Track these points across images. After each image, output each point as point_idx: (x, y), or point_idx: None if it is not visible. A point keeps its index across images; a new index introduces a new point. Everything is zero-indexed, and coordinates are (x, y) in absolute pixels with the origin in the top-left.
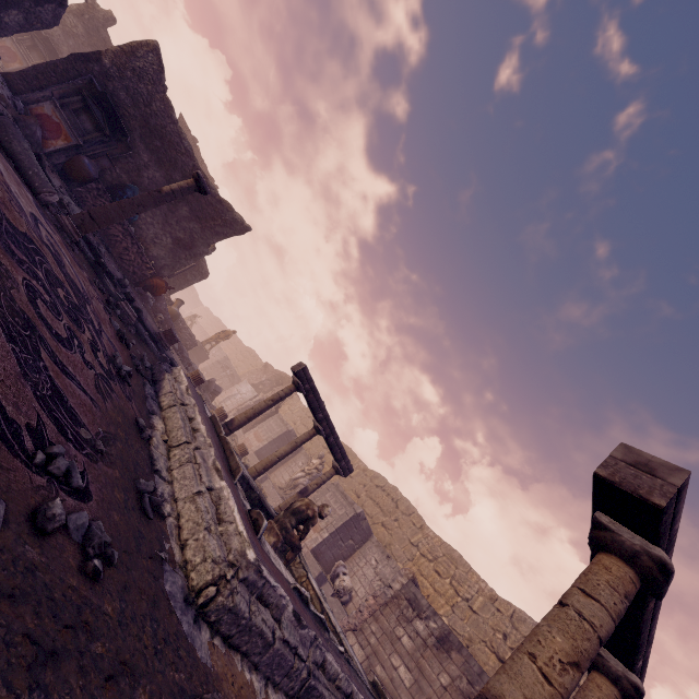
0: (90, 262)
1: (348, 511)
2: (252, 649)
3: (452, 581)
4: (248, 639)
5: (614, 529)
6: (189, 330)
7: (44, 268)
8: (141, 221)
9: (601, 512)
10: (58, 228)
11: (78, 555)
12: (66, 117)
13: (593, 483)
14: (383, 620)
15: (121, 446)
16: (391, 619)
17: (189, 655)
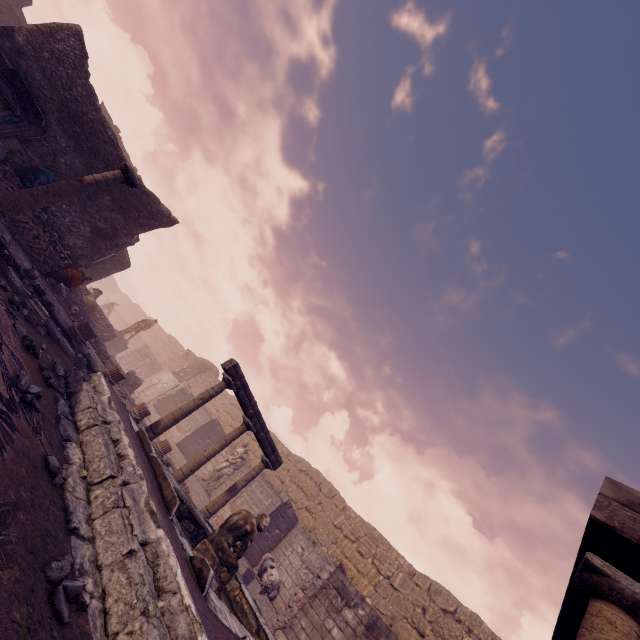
0: None
1: (275, 501)
2: None
3: (374, 560)
4: None
5: (610, 574)
6: (107, 321)
7: None
8: (55, 207)
9: (592, 553)
10: None
11: None
12: None
13: (588, 525)
14: (313, 614)
15: (25, 516)
16: (321, 612)
17: None
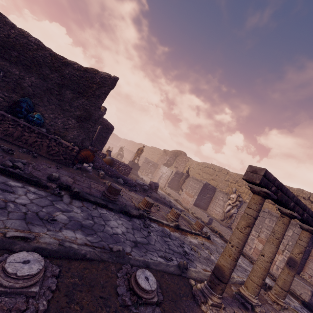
0: None
1: (296, 231)
2: None
3: None
4: None
5: None
6: (123, 163)
7: None
8: (47, 120)
9: None
10: None
11: None
12: None
13: None
14: None
15: None
16: None
17: None
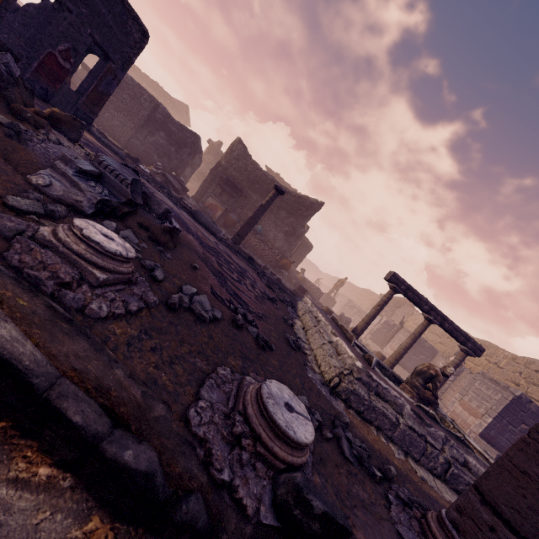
0: (246, 259)
1: (505, 395)
2: (382, 425)
3: None
4: (375, 417)
5: None
6: (314, 286)
7: (223, 258)
8: (264, 231)
9: None
10: (227, 247)
11: (255, 340)
12: (217, 199)
13: None
14: None
15: (273, 321)
16: None
17: (328, 403)
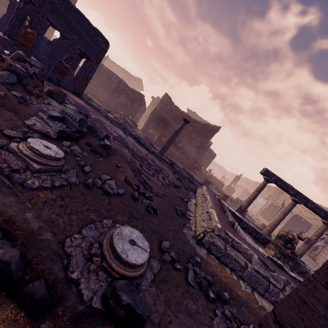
0: (168, 164)
1: None
2: (234, 267)
3: None
4: (229, 261)
5: None
6: (218, 180)
7: (147, 162)
8: (183, 147)
9: None
10: (156, 157)
11: (145, 207)
12: (154, 130)
13: None
14: None
15: (170, 198)
16: None
17: (191, 249)
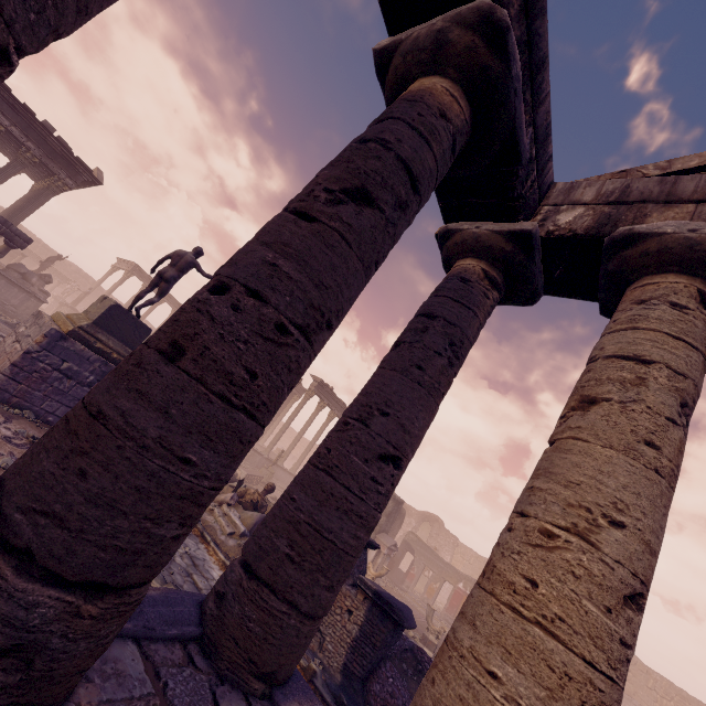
0: None
1: None
2: None
3: None
4: None
5: None
6: None
7: None
8: None
9: None
10: None
11: None
12: None
13: None
14: None
15: None
16: None
17: None
